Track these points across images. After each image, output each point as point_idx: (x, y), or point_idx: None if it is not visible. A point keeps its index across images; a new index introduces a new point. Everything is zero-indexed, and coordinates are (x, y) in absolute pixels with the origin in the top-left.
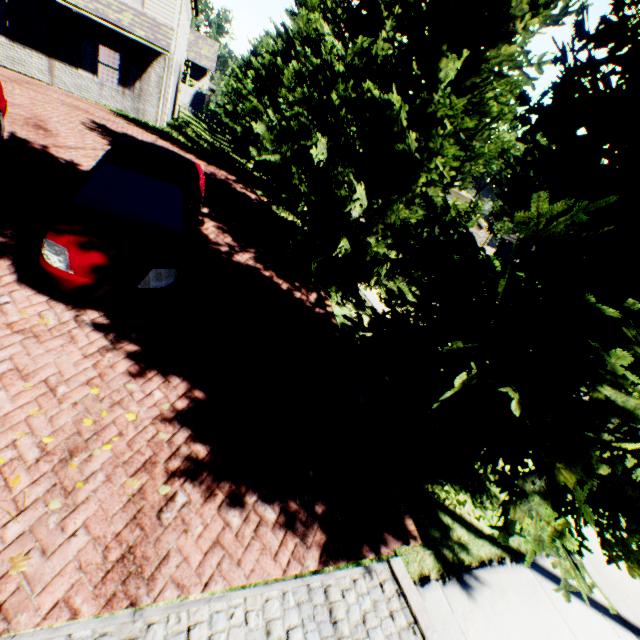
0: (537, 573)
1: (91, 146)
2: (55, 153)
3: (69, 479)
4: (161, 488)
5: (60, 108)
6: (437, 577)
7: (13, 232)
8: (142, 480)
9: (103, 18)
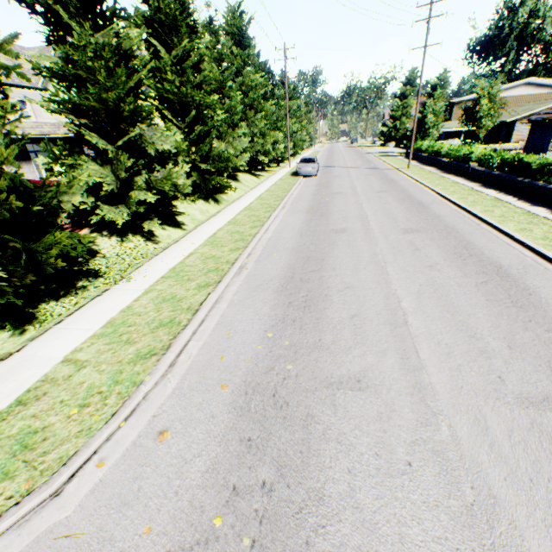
0: None
1: None
2: None
3: None
4: None
5: None
6: None
7: None
8: None
9: None
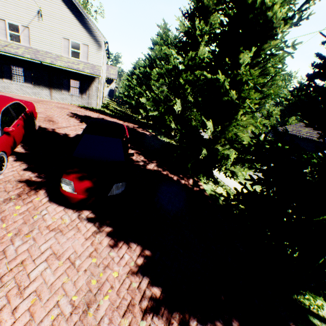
0: None
1: (72, 124)
2: (58, 131)
3: (89, 324)
4: (140, 323)
5: (57, 110)
6: None
7: (44, 174)
8: (129, 319)
9: (71, 68)
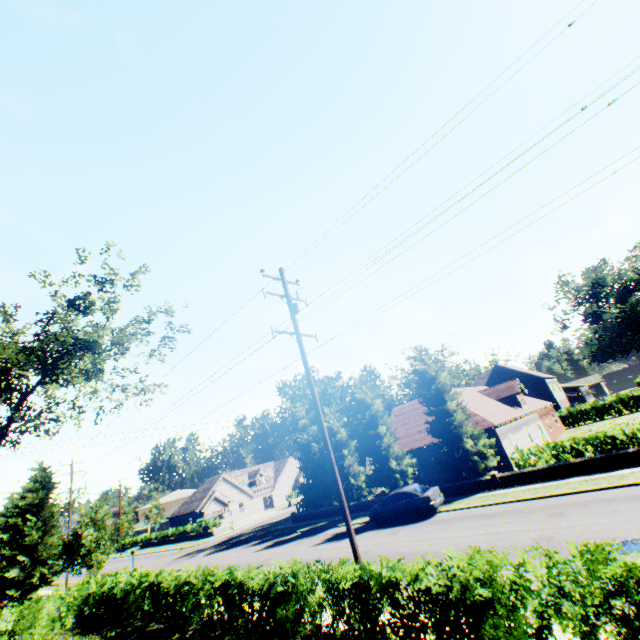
0: None
1: None
2: None
3: None
4: None
5: None
6: None
7: None
8: None
9: None
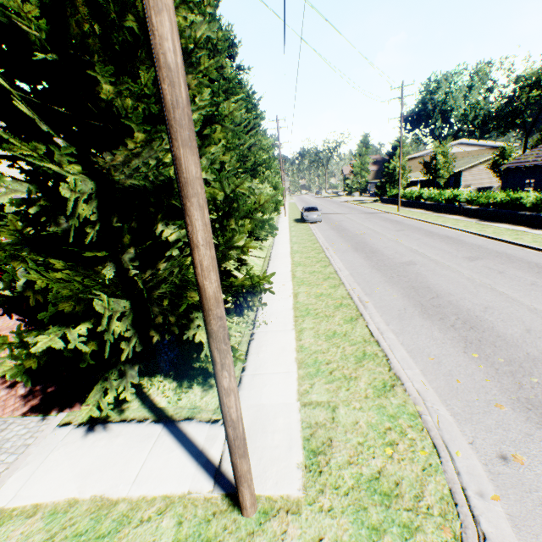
0: (167, 430)
1: None
2: None
3: None
4: None
5: None
6: (77, 424)
7: None
8: None
9: None
